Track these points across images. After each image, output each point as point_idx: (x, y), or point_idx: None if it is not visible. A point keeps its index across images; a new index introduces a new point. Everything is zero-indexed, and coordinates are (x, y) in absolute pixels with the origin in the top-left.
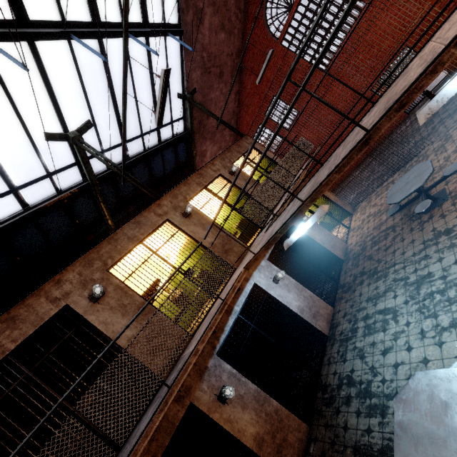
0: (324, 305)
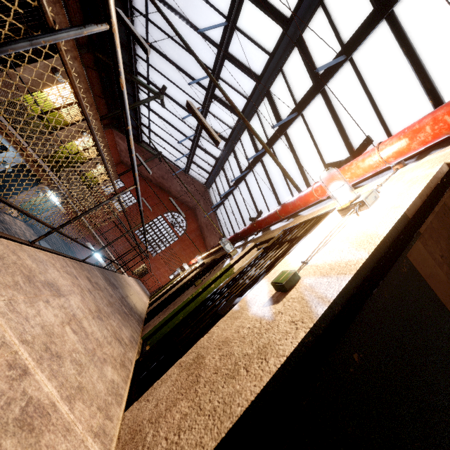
0: None
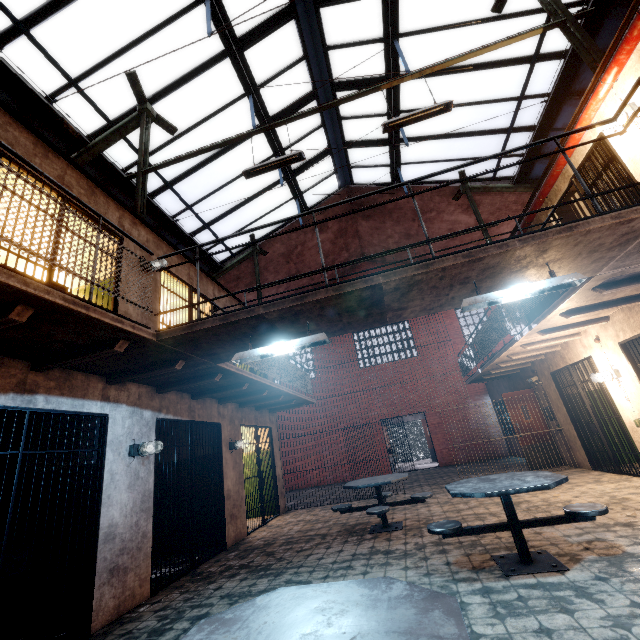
0: (144, 574)
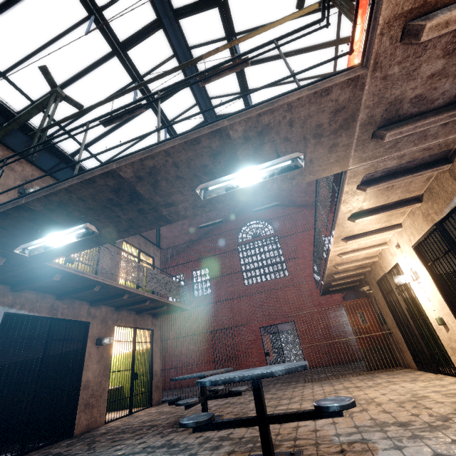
0: None
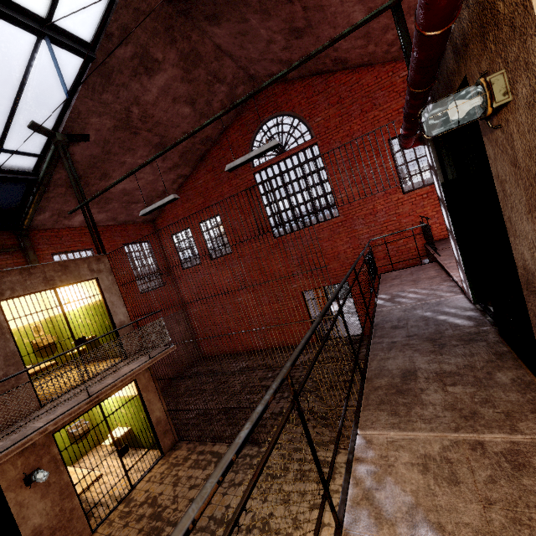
0: None
